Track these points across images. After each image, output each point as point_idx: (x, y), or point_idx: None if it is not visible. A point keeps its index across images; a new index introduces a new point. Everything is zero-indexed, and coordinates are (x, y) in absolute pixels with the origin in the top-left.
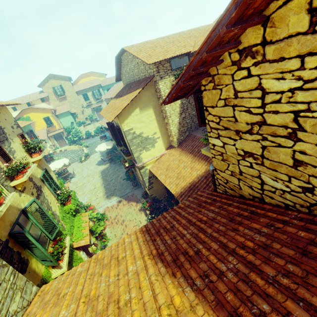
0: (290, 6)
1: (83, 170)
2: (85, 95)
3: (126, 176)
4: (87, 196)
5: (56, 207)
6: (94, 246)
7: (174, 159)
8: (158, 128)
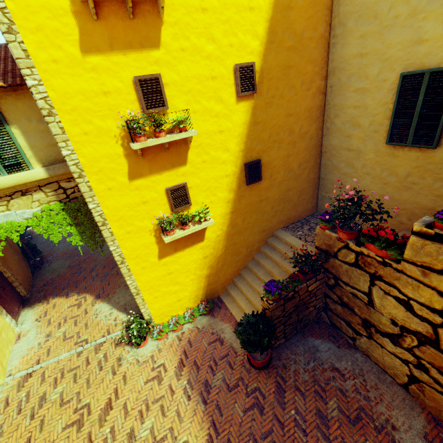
0: None
1: None
2: None
3: None
4: None
5: None
6: None
7: None
8: None
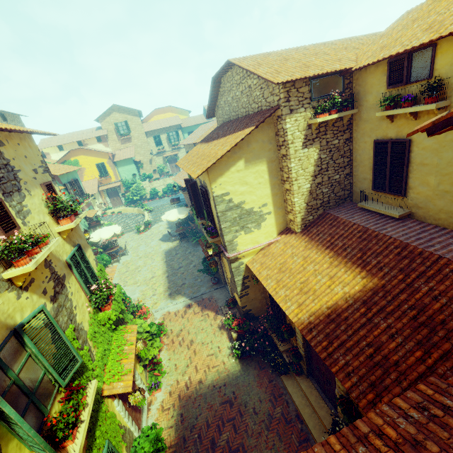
0: None
1: (140, 246)
2: (157, 138)
3: (204, 266)
4: (140, 289)
5: (85, 314)
6: (138, 395)
7: (294, 253)
8: (270, 197)
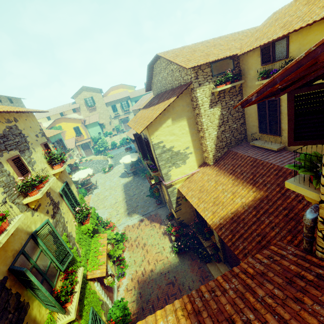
0: None
1: (106, 182)
2: (114, 106)
3: (150, 193)
4: (107, 211)
5: (73, 226)
6: (110, 278)
7: (209, 179)
8: (191, 142)
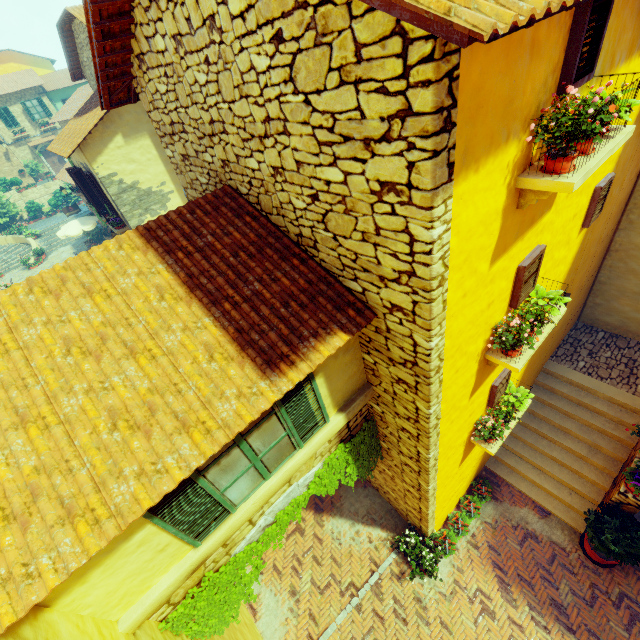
0: (138, 31)
1: None
2: (4, 112)
3: None
4: None
5: None
6: None
7: None
8: (167, 174)
